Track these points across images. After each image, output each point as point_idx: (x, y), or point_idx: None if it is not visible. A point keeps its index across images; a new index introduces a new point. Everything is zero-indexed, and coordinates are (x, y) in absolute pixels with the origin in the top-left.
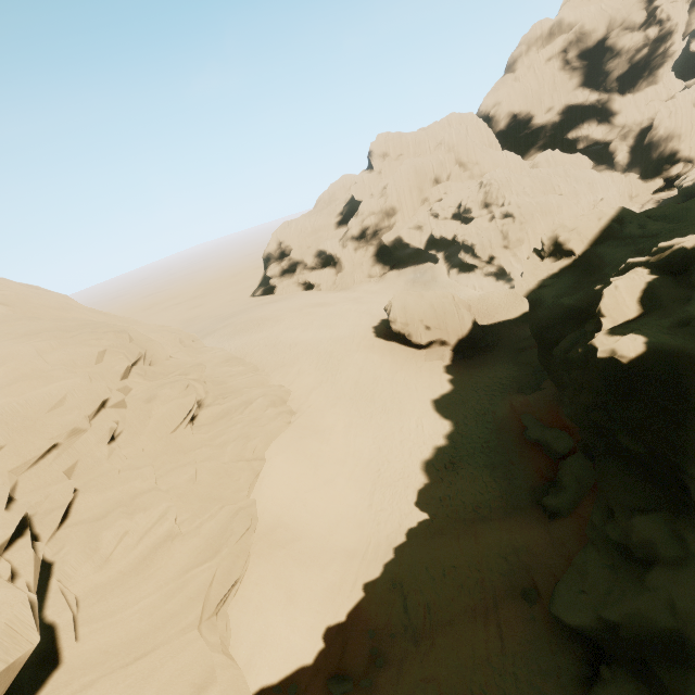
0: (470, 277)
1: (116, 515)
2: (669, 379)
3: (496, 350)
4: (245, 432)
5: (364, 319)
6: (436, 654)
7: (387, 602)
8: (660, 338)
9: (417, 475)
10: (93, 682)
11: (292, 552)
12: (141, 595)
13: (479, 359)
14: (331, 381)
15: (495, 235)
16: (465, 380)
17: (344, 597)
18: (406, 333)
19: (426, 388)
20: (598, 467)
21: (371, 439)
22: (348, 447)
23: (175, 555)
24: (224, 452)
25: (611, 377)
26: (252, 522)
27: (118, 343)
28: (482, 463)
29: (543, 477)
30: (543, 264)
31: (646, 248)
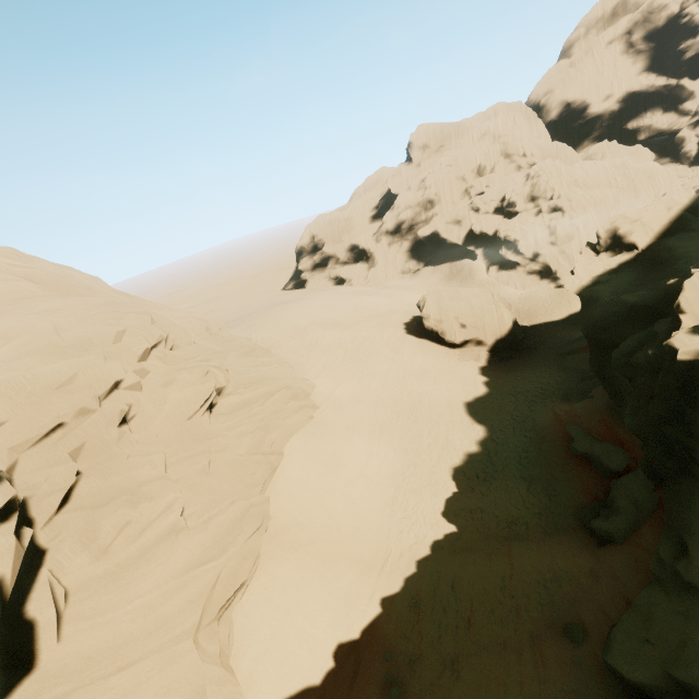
0: (511, 275)
1: (119, 503)
2: None
3: (538, 353)
4: (265, 424)
5: (395, 315)
6: (460, 690)
7: (406, 621)
8: None
9: (445, 482)
10: (67, 694)
11: (306, 556)
12: (137, 593)
13: (518, 362)
14: (358, 377)
15: (541, 230)
16: (502, 383)
17: (359, 611)
18: (439, 331)
19: (458, 389)
20: (667, 491)
21: (397, 440)
22: (371, 447)
23: (178, 551)
24: (241, 443)
25: (694, 384)
26: (263, 521)
27: (139, 324)
28: (519, 474)
29: (591, 496)
30: (598, 259)
31: None
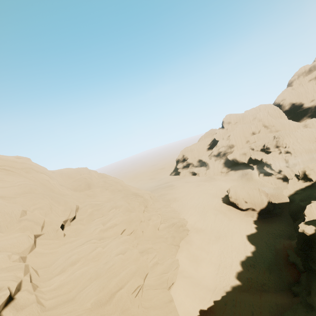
0: (269, 178)
1: (145, 252)
2: None
3: (280, 216)
4: (173, 235)
5: (218, 194)
6: None
7: (222, 309)
8: None
9: (237, 266)
10: (149, 289)
11: (189, 281)
12: (152, 276)
13: (271, 220)
14: (203, 220)
15: (282, 160)
16: (263, 228)
17: (206, 302)
18: (236, 203)
19: (244, 229)
20: (307, 275)
21: (219, 247)
22: (209, 248)
23: (158, 268)
24: (167, 240)
25: (305, 239)
26: (178, 266)
27: (142, 201)
28: (267, 267)
29: (294, 279)
30: (298, 182)
31: None
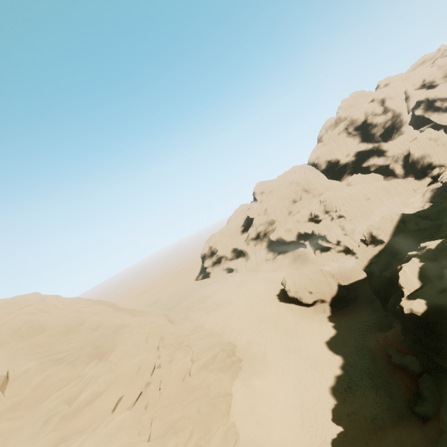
0: (329, 254)
1: (170, 433)
2: (445, 323)
3: (358, 301)
4: (218, 377)
5: (270, 290)
6: None
7: None
8: (432, 300)
9: (328, 398)
10: None
11: None
12: None
13: (348, 309)
14: (259, 335)
15: (337, 228)
16: (343, 325)
17: None
18: (298, 297)
19: (319, 333)
20: (434, 380)
21: (292, 374)
22: (279, 382)
23: None
24: (209, 391)
25: (417, 323)
26: (237, 437)
27: (152, 330)
28: (369, 385)
29: (411, 391)
30: (368, 249)
31: (420, 239)
